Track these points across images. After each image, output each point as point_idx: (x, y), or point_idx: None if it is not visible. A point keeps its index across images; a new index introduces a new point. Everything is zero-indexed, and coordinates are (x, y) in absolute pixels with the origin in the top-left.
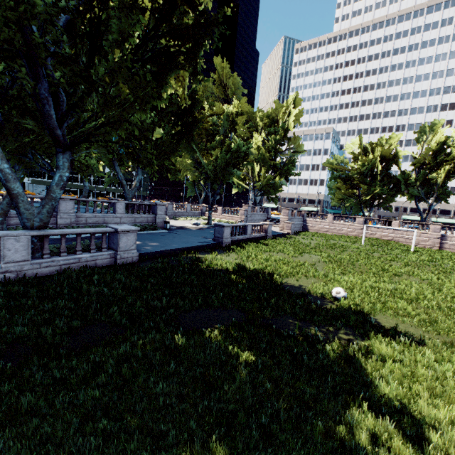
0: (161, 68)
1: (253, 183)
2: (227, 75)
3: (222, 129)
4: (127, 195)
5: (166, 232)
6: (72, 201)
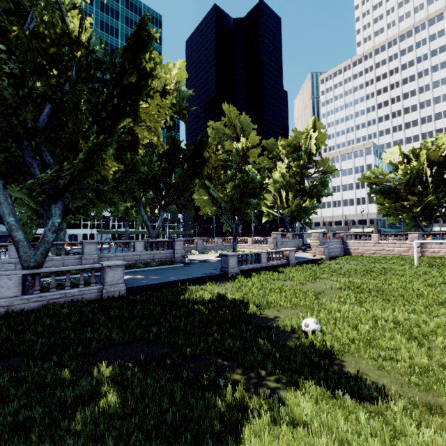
0: (113, 122)
1: (283, 210)
2: (233, 116)
3: (234, 163)
4: (151, 235)
5: (181, 265)
6: (95, 244)
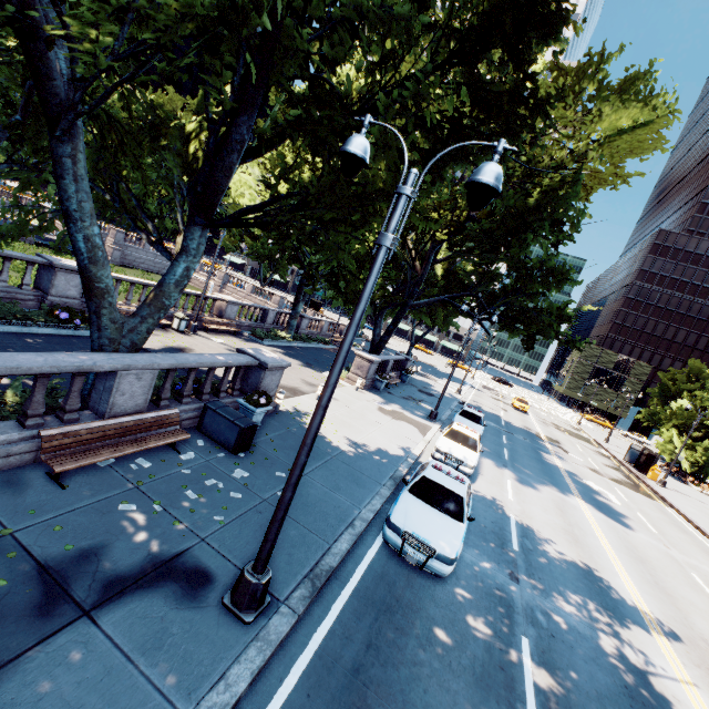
0: None
1: None
2: None
3: None
4: None
5: None
6: None
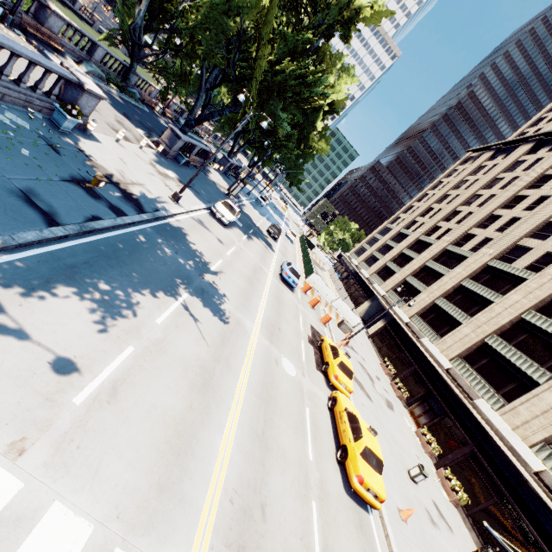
0: None
1: None
2: None
3: None
4: None
5: None
6: None
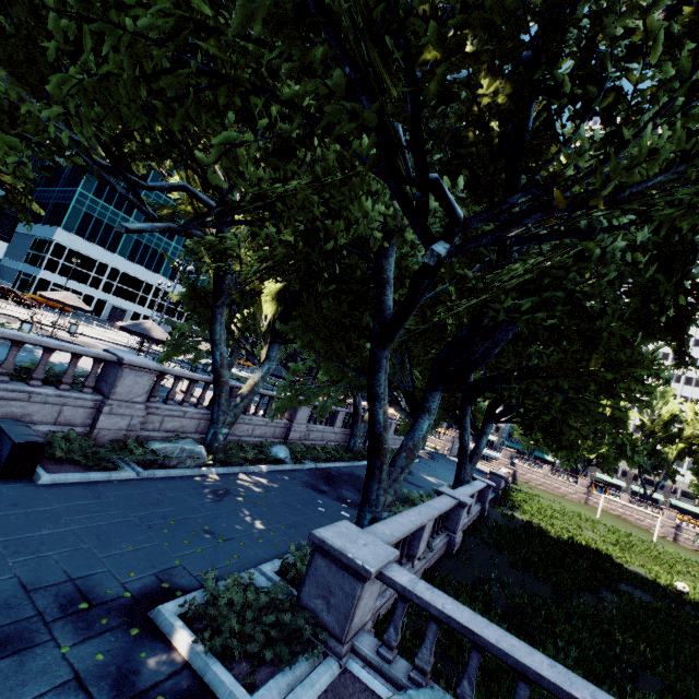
0: None
1: None
2: None
3: None
4: None
5: (421, 462)
6: None
